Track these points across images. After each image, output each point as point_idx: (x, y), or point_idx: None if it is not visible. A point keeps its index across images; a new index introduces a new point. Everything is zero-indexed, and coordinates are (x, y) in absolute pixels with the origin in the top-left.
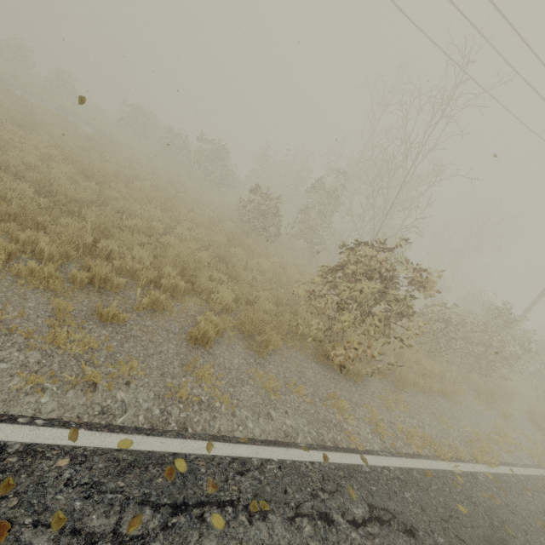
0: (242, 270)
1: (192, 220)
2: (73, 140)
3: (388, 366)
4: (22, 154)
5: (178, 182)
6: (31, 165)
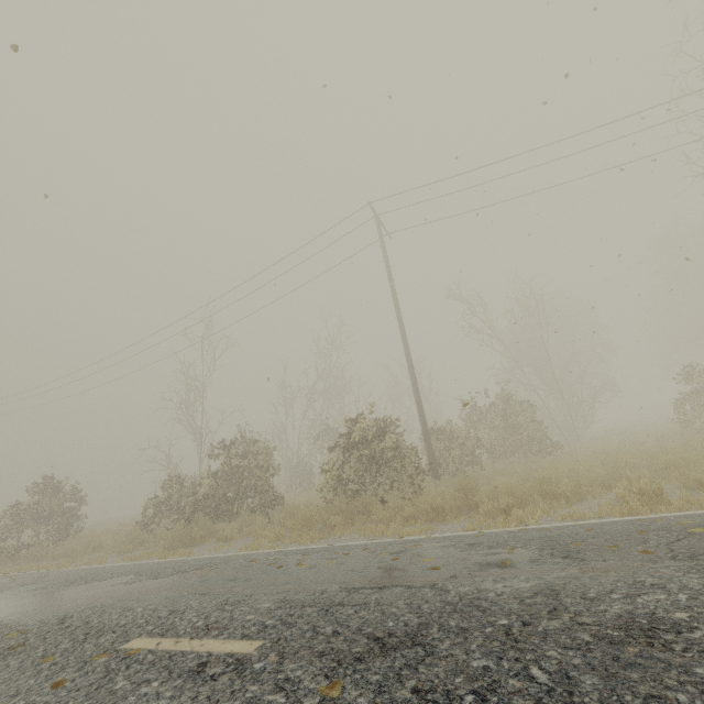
0: None
1: None
2: None
3: (19, 546)
4: None
5: None
6: None
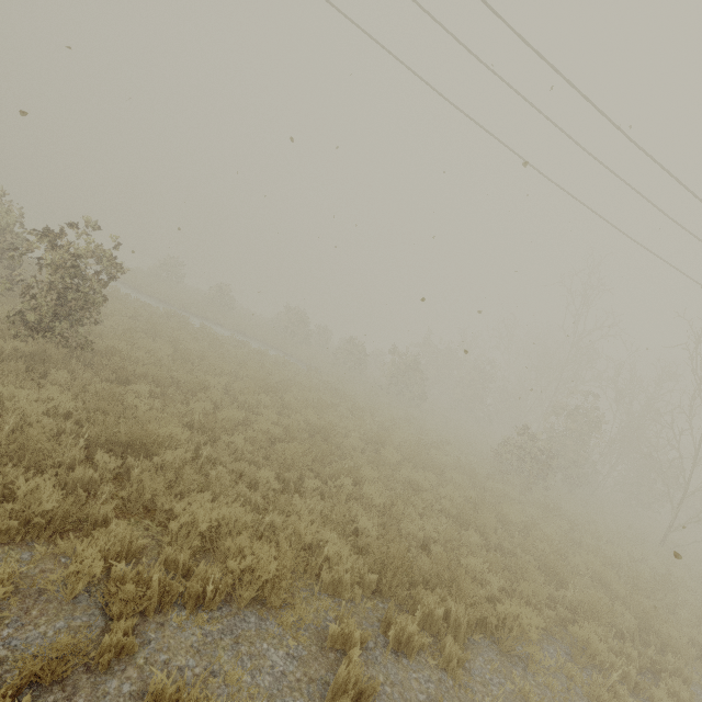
0: (651, 585)
1: (504, 494)
2: (332, 398)
3: None
4: (405, 472)
5: (413, 420)
6: (422, 487)
